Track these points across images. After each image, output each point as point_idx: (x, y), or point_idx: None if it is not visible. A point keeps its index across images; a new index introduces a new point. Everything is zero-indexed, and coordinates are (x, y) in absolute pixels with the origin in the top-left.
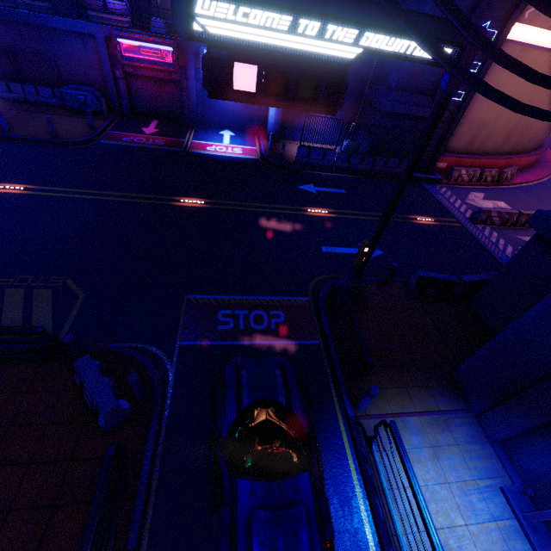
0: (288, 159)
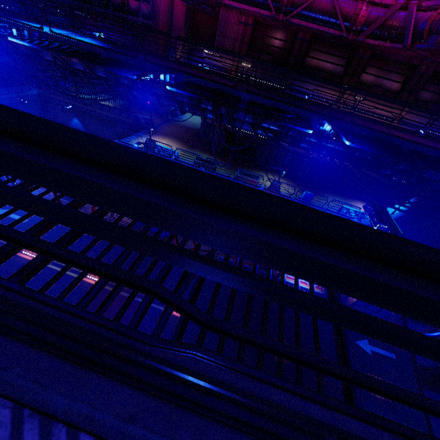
0: (347, 301)
